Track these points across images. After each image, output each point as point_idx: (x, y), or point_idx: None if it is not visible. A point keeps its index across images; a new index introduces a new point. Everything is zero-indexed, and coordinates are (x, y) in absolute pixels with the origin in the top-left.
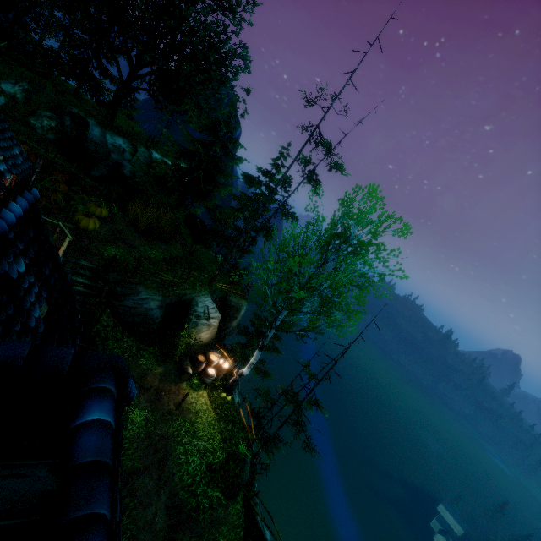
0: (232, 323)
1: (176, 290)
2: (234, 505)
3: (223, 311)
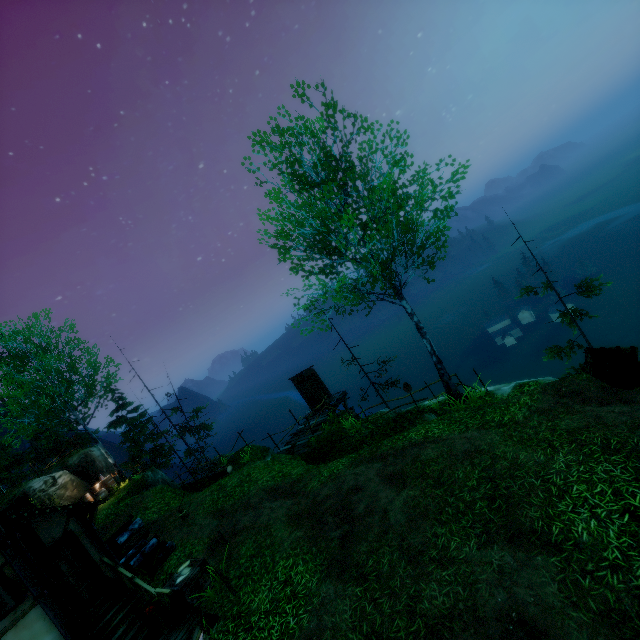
0: (98, 465)
1: (2, 502)
2: (151, 490)
3: (76, 469)
